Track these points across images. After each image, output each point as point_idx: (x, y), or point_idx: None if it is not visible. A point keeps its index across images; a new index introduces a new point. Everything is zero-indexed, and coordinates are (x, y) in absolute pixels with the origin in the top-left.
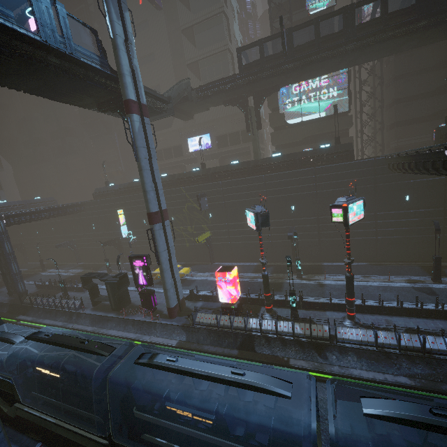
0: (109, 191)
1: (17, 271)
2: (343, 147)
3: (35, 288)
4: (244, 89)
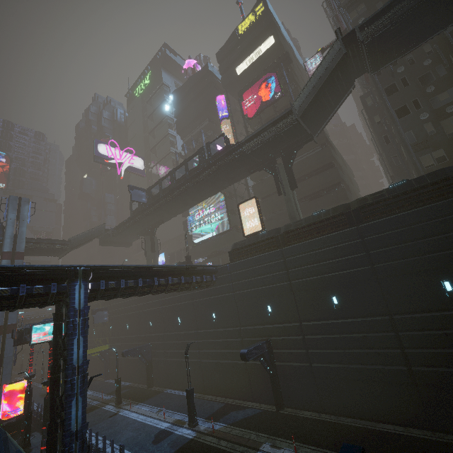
0: None
1: None
2: None
3: None
4: (140, 225)
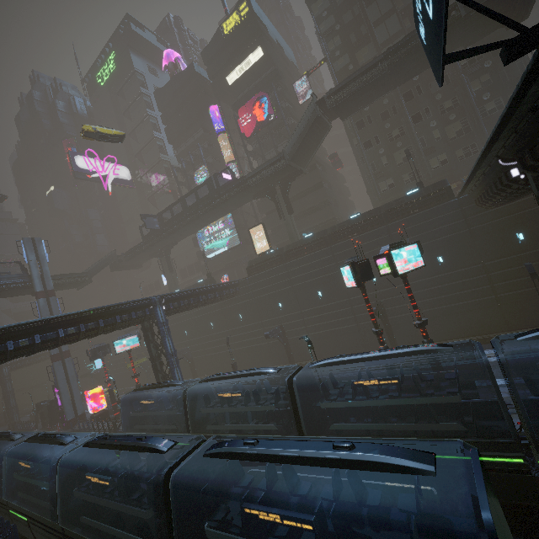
0: None
1: (15, 405)
2: (203, 283)
3: (30, 418)
4: (153, 248)
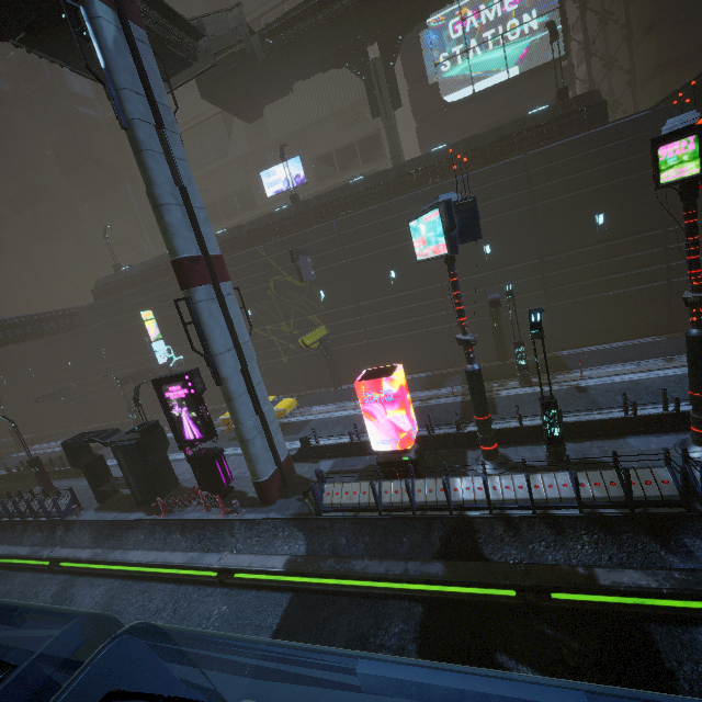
0: (121, 279)
1: None
2: (581, 101)
3: None
4: (358, 21)
